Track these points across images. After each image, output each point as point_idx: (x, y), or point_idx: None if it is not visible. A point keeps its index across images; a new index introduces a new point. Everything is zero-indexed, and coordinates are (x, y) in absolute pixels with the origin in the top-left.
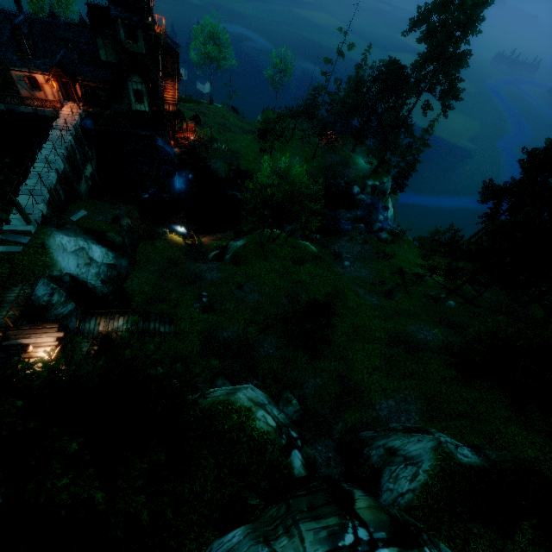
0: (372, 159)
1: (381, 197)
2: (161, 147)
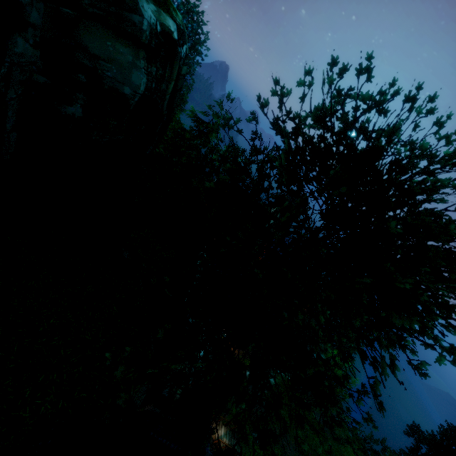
0: None
1: None
2: None
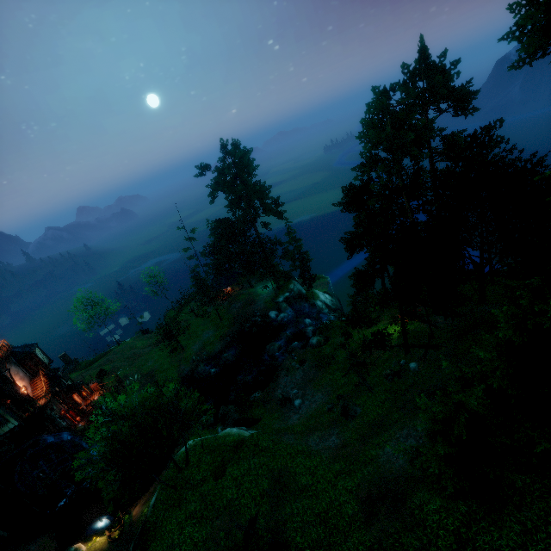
0: (271, 280)
1: (300, 300)
2: (51, 442)
